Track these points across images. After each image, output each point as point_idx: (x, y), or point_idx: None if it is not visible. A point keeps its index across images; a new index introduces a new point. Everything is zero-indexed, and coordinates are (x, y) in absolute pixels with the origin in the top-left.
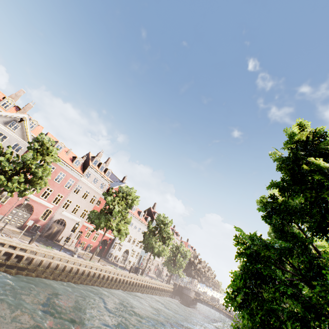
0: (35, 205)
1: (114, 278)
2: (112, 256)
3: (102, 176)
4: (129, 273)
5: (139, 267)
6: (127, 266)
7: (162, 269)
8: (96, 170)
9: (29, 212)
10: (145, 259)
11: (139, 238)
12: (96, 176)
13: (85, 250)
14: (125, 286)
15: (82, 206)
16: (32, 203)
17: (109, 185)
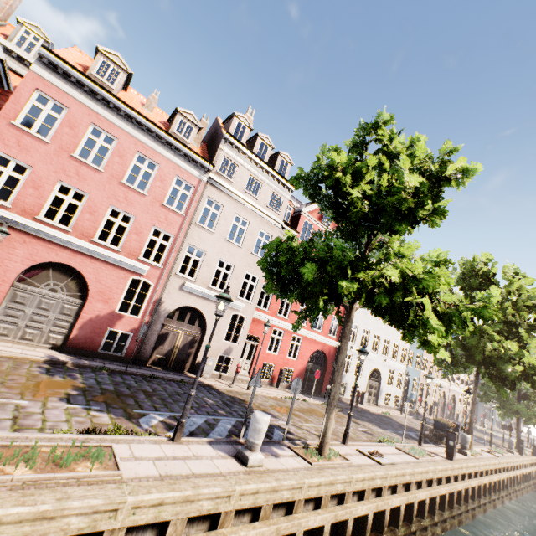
0: (89, 270)
1: (426, 502)
2: (345, 391)
3: (268, 171)
4: (456, 464)
5: (446, 423)
6: (384, 407)
7: (453, 402)
8: (246, 153)
9: (75, 293)
10: (417, 387)
11: (395, 339)
12: (252, 171)
13: (276, 386)
14: (457, 512)
15: (236, 265)
16: (73, 262)
17: (292, 206)
